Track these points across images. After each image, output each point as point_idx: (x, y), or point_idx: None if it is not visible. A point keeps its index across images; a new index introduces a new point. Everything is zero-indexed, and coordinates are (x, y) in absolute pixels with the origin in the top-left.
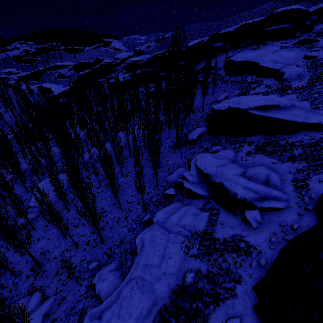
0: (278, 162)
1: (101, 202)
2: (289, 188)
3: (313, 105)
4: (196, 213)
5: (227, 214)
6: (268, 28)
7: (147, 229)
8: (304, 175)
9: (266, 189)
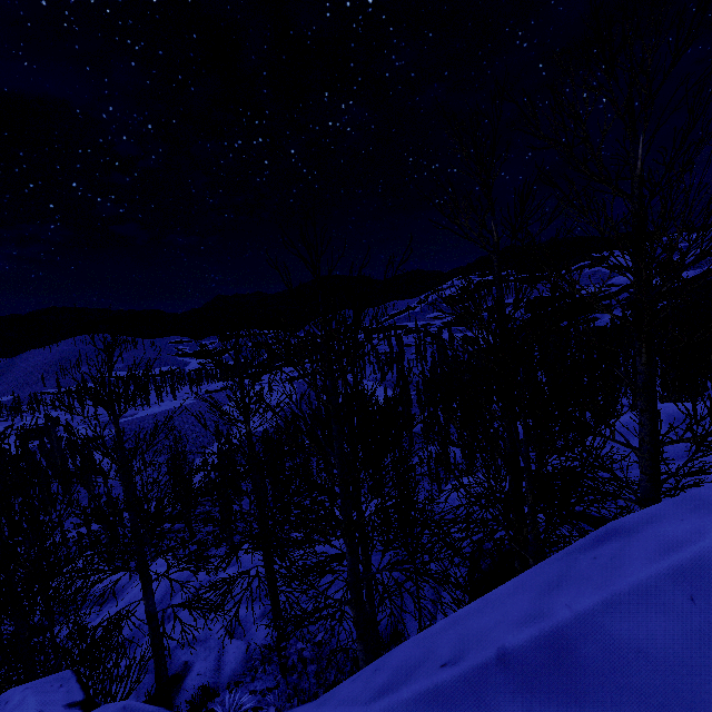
0: None
1: None
2: None
3: None
4: None
5: None
6: None
7: None
8: None
9: None
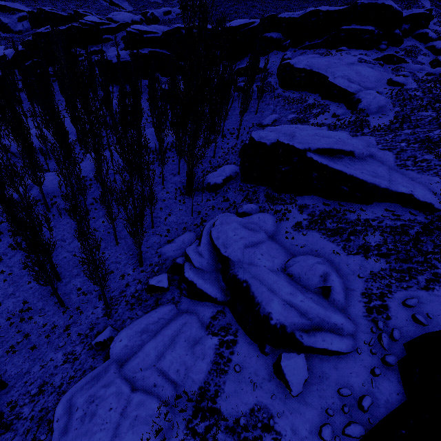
0: (342, 253)
1: (27, 287)
2: (358, 309)
3: (400, 160)
4: (196, 338)
5: (250, 347)
6: (347, 26)
7: (89, 377)
8: (382, 287)
9: (322, 310)
